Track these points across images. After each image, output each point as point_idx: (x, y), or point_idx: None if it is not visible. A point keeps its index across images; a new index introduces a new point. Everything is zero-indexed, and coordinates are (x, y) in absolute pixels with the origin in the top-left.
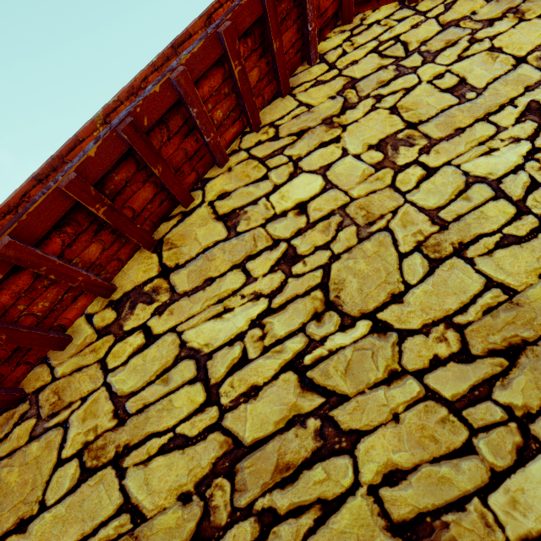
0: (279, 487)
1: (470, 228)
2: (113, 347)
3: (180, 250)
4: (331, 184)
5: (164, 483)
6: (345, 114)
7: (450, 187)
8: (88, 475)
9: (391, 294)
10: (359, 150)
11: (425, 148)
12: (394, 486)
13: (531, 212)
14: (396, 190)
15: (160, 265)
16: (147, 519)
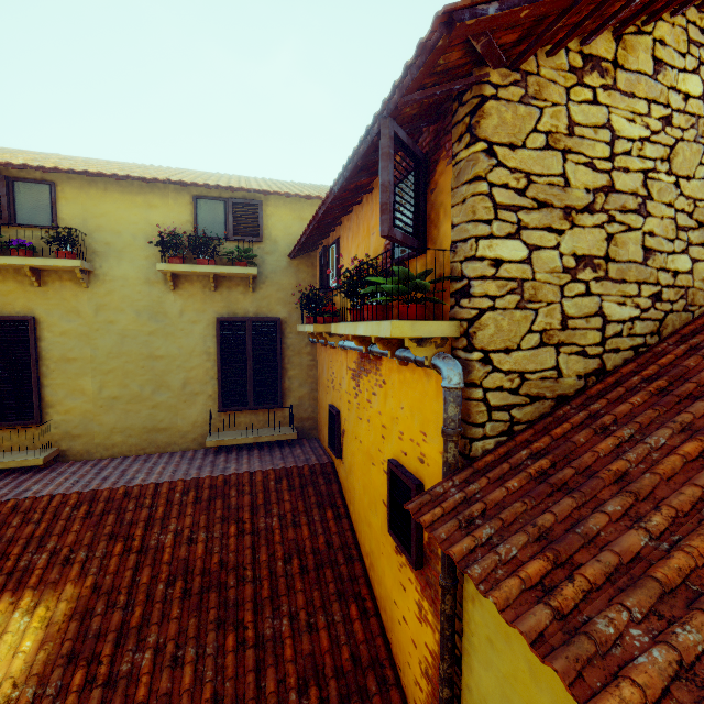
0: (619, 212)
1: None
2: (575, 86)
3: (627, 57)
4: (703, 98)
5: (581, 178)
6: None
7: None
8: (548, 148)
9: (687, 175)
10: None
11: None
12: (649, 237)
13: None
14: None
15: (614, 55)
16: (570, 187)
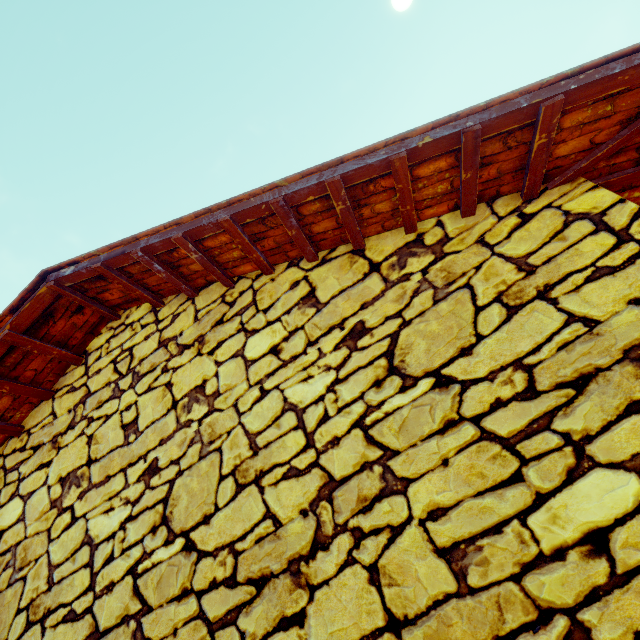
0: None
1: (61, 594)
2: None
3: None
4: (24, 515)
5: None
6: (67, 434)
7: (74, 543)
8: None
9: None
10: (54, 480)
11: (84, 492)
12: None
13: (95, 588)
14: (49, 536)
15: None
16: None
